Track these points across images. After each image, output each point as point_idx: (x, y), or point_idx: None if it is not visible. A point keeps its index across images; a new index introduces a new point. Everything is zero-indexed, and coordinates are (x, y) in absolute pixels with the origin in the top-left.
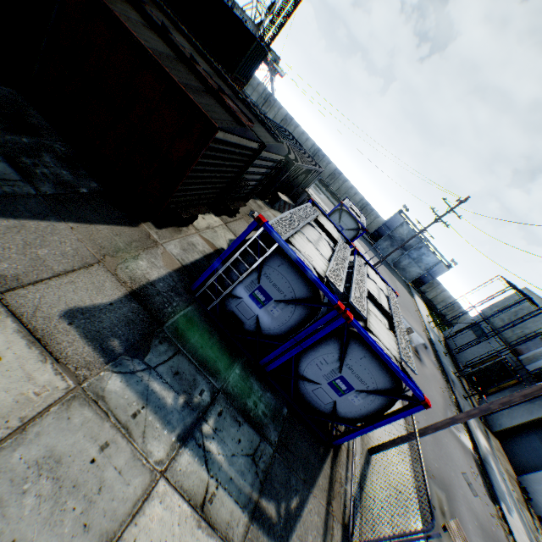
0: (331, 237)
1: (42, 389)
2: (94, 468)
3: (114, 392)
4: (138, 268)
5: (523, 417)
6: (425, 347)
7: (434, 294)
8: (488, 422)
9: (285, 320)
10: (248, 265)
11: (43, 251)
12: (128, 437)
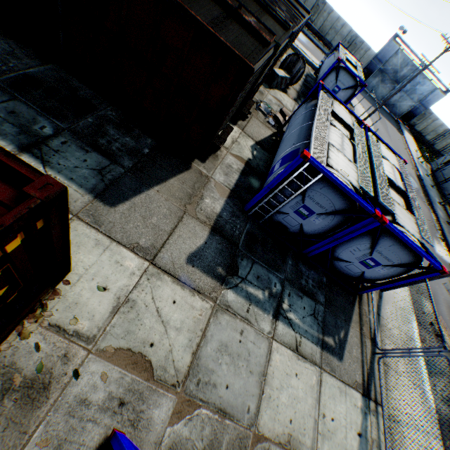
0: (346, 126)
1: (201, 311)
2: (242, 345)
3: (233, 301)
4: (207, 207)
5: None
6: (414, 186)
7: (423, 125)
8: None
9: (325, 225)
10: (293, 190)
11: (154, 220)
12: (249, 324)
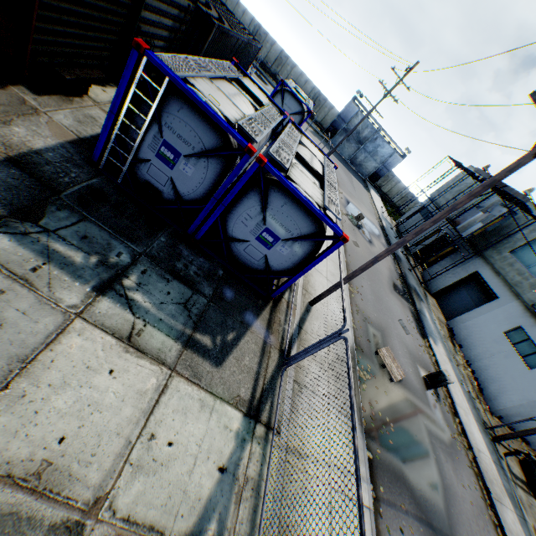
0: (258, 102)
1: None
2: None
3: (3, 250)
4: (14, 135)
5: (456, 277)
6: (377, 232)
7: (389, 187)
8: (428, 287)
9: (201, 179)
10: (145, 117)
11: None
12: (30, 287)
